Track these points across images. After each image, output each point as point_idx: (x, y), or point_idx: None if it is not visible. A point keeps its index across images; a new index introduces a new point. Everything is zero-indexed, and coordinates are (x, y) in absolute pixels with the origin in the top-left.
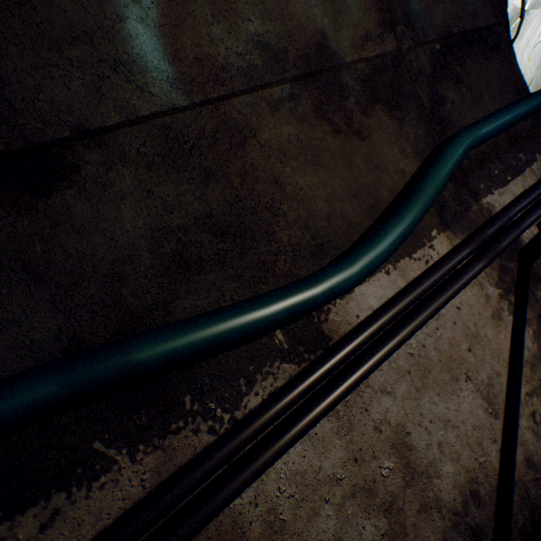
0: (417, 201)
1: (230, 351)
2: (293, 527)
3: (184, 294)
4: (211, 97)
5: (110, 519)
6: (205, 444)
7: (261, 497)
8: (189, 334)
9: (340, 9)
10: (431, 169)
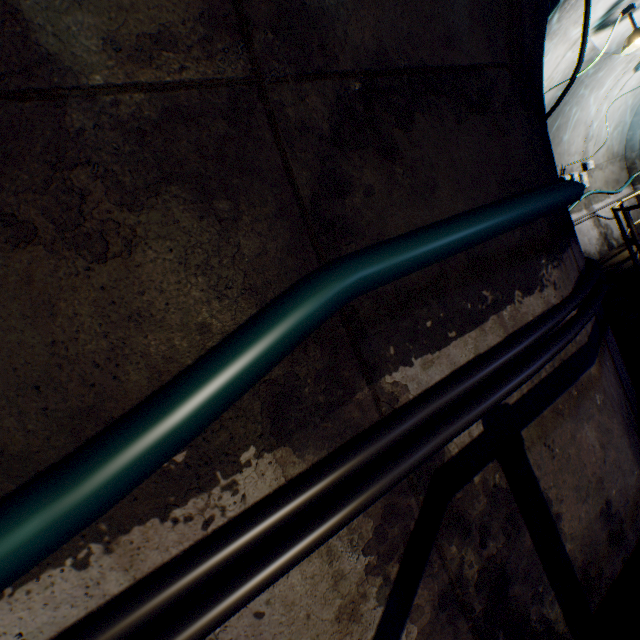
0: (137, 437)
1: None
2: None
3: None
4: None
5: None
6: None
7: None
8: None
9: None
10: (228, 346)
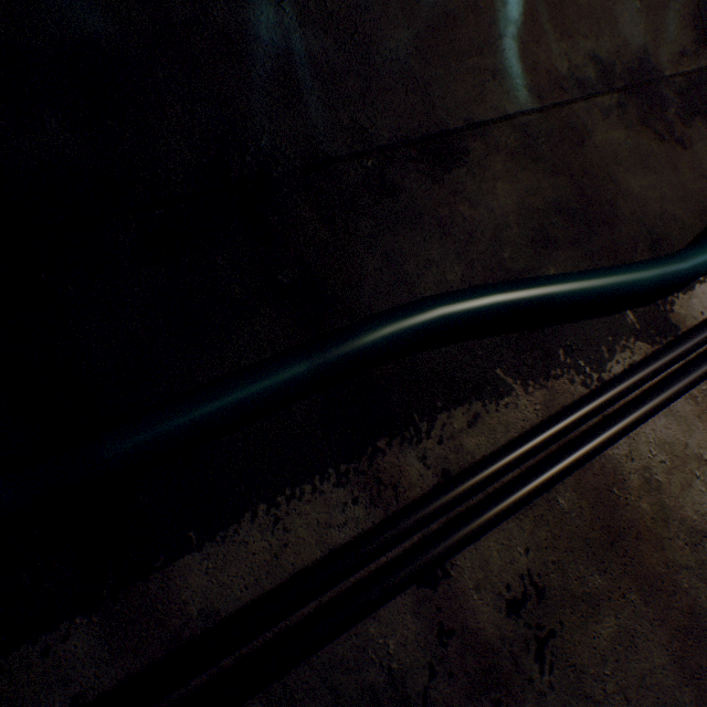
0: None
1: (589, 320)
2: (668, 490)
3: (547, 265)
4: (556, 102)
5: (515, 433)
6: (580, 394)
7: (634, 454)
8: (585, 279)
9: (659, 28)
10: None
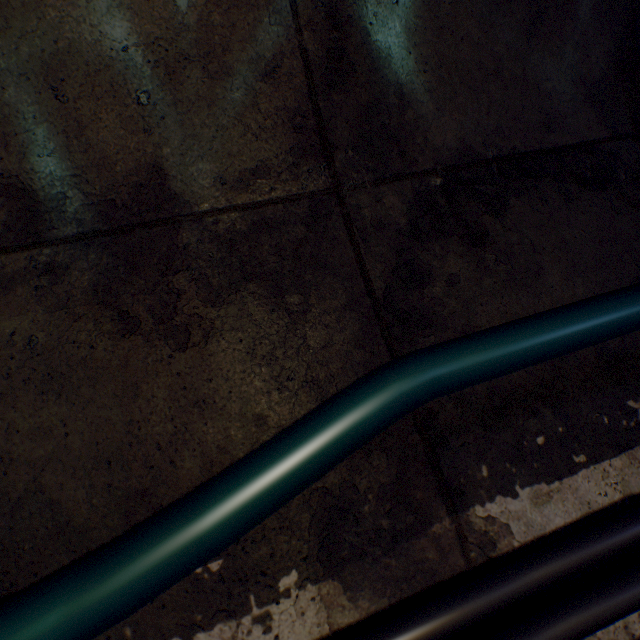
0: (165, 536)
1: None
2: None
3: None
4: None
5: None
6: None
7: None
8: None
9: (201, 132)
10: (273, 445)
